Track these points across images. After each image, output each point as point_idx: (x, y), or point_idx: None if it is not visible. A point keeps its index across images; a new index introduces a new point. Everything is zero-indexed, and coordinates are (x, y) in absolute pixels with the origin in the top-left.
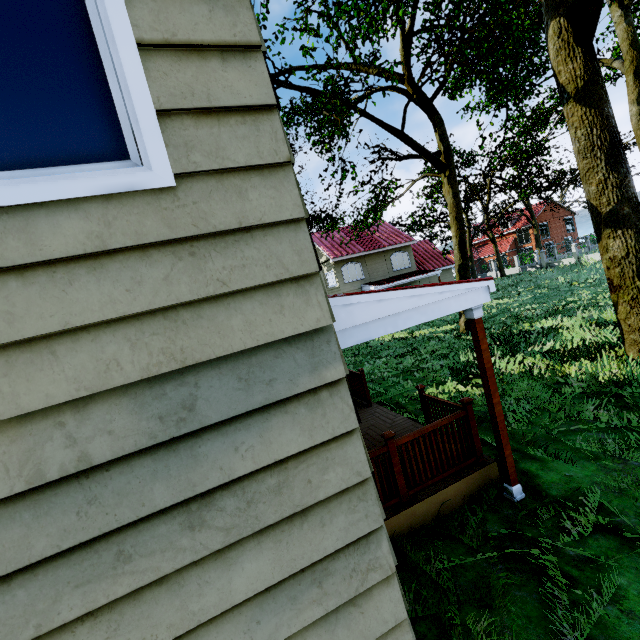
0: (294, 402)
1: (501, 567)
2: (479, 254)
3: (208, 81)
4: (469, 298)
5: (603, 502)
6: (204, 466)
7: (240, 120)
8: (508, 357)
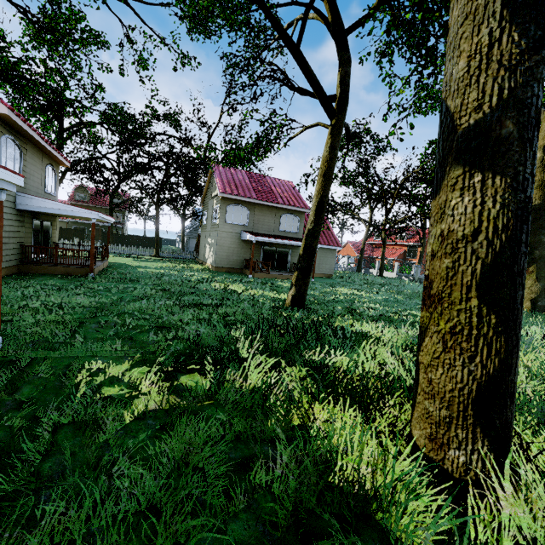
0: None
1: None
2: (373, 253)
3: None
4: None
5: None
6: None
7: None
8: (264, 356)
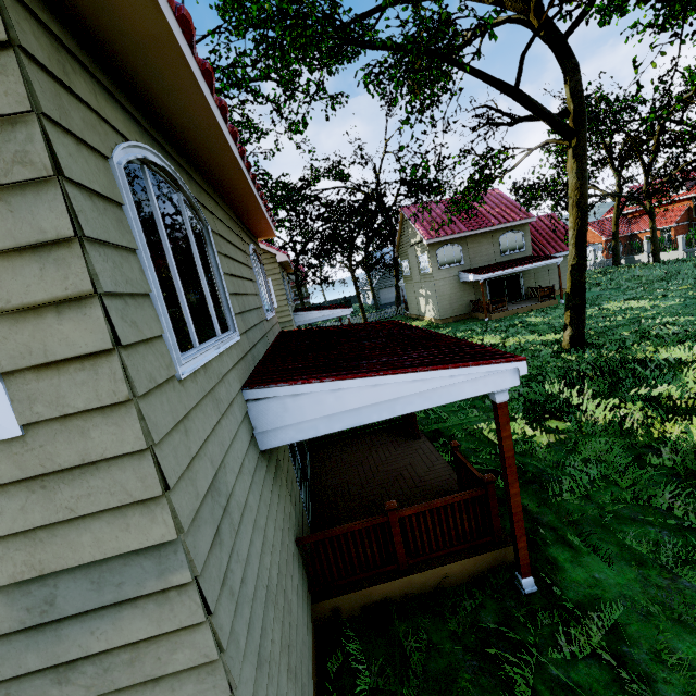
0: (144, 598)
1: (475, 664)
2: (632, 227)
3: (45, 337)
4: (490, 381)
5: (619, 623)
6: (66, 643)
7: (79, 367)
8: (599, 399)
